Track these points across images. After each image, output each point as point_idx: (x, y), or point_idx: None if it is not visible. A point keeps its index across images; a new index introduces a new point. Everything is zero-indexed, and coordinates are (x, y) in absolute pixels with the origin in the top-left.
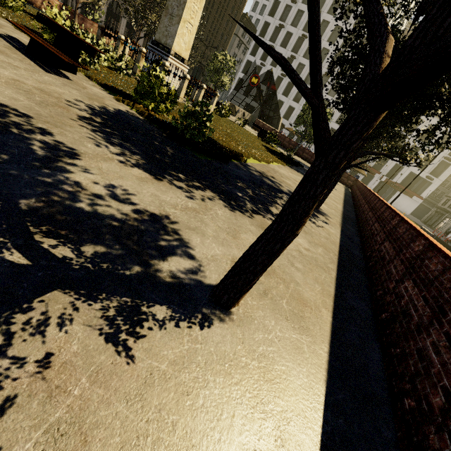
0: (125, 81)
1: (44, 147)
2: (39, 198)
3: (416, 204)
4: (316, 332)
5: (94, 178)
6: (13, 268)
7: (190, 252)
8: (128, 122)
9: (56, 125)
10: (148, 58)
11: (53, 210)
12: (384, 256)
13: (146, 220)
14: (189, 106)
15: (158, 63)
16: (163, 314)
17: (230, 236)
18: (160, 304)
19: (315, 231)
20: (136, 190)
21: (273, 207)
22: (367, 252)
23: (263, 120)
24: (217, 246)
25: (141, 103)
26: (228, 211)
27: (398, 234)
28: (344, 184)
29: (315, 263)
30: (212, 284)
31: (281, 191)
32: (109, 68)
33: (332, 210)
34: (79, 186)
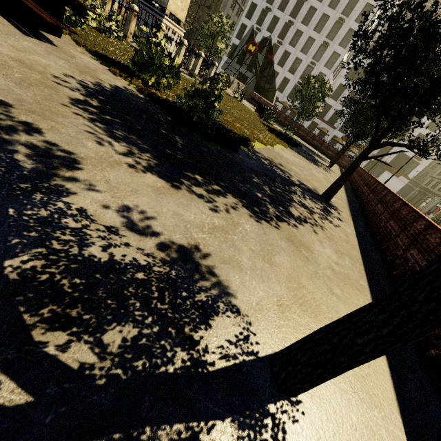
0: (116, 46)
1: (31, 155)
2: (32, 251)
3: (402, 184)
4: (384, 399)
5: (103, 199)
6: (3, 422)
7: (233, 303)
8: (128, 103)
9: (44, 115)
10: (140, 18)
11: (55, 270)
12: (414, 267)
13: (175, 259)
14: (186, 78)
15: (160, 27)
16: (229, 439)
17: (266, 262)
18: (220, 418)
19: (335, 234)
20: (155, 210)
21: (293, 207)
22: (386, 256)
23: (257, 93)
24: (258, 283)
25: (138, 77)
26: (255, 223)
27: (430, 243)
28: (338, 164)
29: (349, 282)
30: (268, 353)
31: (293, 183)
32: (97, 29)
33: (339, 200)
34: (85, 216)
